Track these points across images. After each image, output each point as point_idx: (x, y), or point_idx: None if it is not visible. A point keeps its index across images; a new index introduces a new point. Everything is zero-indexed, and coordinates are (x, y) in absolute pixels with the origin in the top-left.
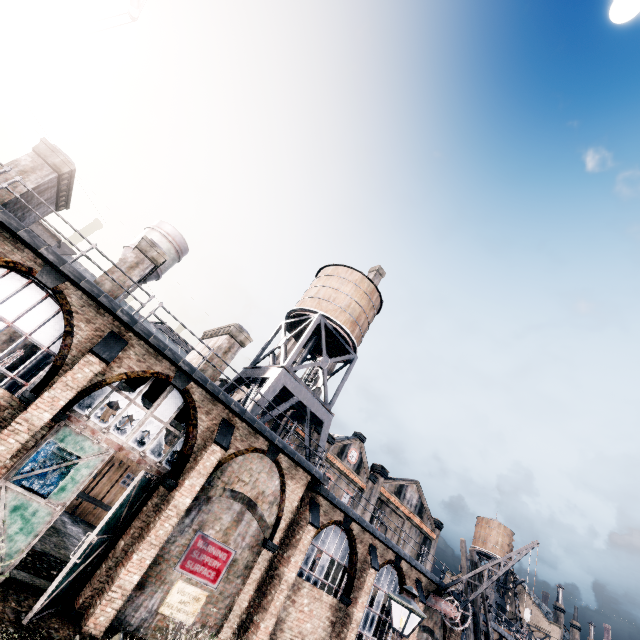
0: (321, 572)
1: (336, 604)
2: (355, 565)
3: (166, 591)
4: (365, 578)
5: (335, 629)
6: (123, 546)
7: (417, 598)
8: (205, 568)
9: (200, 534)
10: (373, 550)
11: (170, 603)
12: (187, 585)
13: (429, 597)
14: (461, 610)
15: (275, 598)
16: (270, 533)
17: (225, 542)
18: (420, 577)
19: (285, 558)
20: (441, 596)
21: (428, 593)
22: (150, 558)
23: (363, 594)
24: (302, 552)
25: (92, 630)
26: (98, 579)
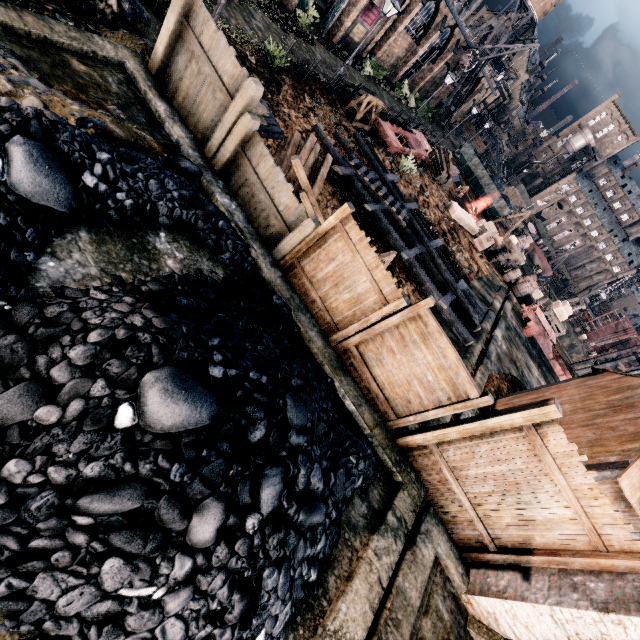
0: (412, 26)
1: (412, 44)
2: (431, 26)
3: (353, 28)
4: (433, 36)
5: (407, 55)
6: (345, 6)
7: (452, 50)
8: (368, 19)
9: (371, 2)
10: (445, 20)
11: (353, 33)
12: (360, 26)
13: (459, 50)
14: (471, 63)
15: (391, 39)
16: (400, 5)
17: (380, 7)
18: (461, 38)
19: (401, 18)
20: (465, 51)
21: (460, 48)
22: (355, 16)
23: (428, 44)
24: (410, 18)
25: (334, 41)
26: (335, 20)
